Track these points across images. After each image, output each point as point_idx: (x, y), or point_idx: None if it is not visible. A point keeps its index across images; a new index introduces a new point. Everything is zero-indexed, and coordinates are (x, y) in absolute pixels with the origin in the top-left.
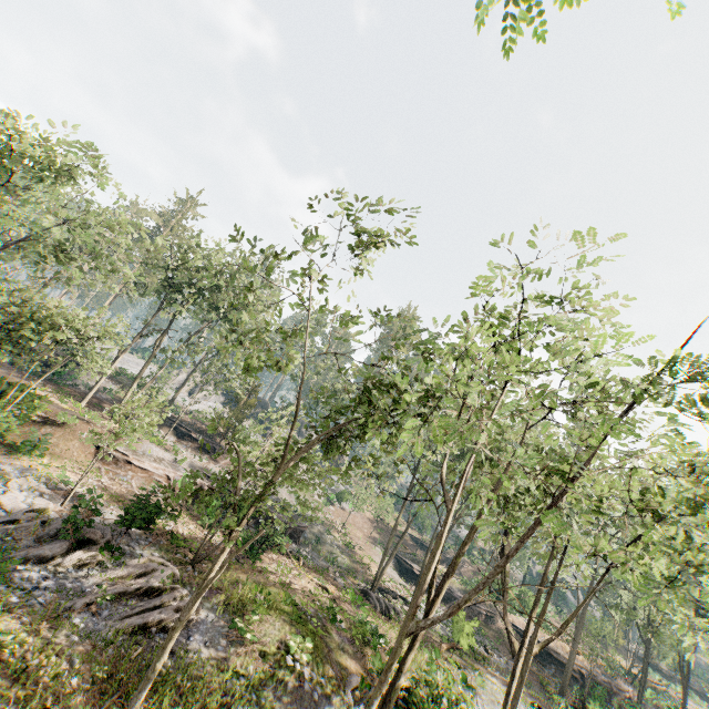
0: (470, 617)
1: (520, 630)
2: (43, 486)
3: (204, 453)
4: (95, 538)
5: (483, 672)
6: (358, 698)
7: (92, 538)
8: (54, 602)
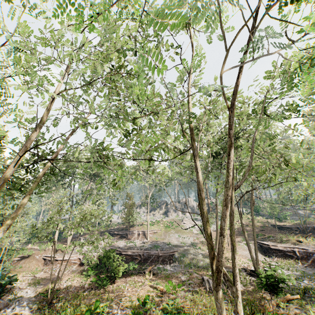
0: None
1: None
2: None
3: (123, 238)
4: None
5: None
6: None
7: None
8: None
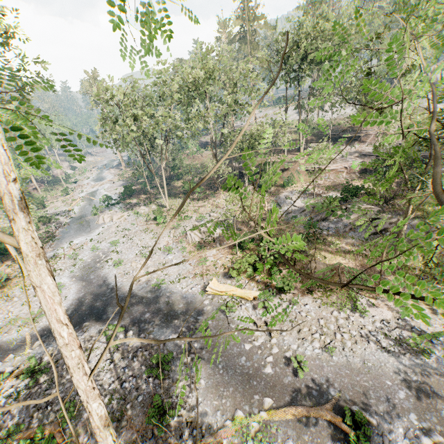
0: None
1: None
2: (302, 195)
3: (353, 142)
4: None
5: None
6: None
7: None
8: (338, 231)
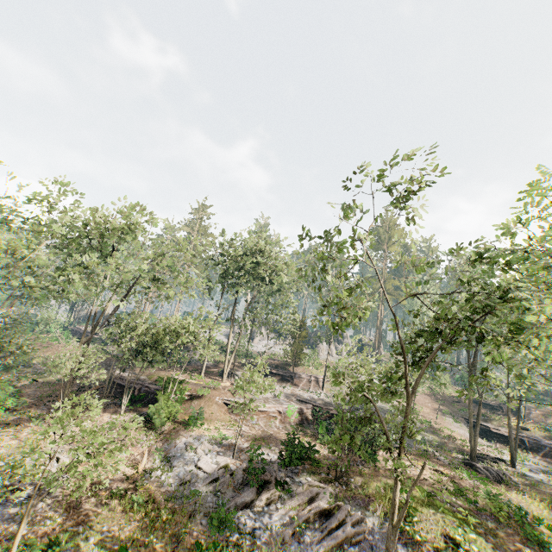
0: None
1: None
2: (215, 447)
3: (286, 382)
4: (268, 479)
5: None
6: None
7: (266, 479)
8: (271, 538)
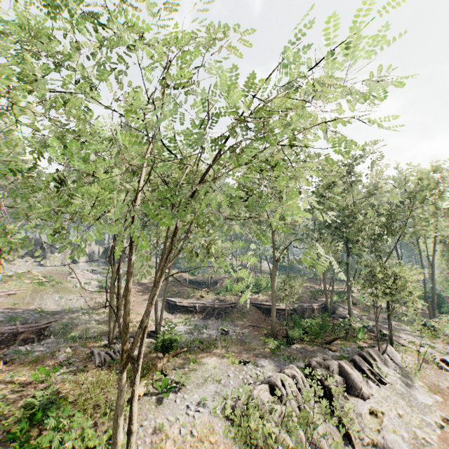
0: (220, 314)
1: (255, 304)
2: None
3: None
4: None
5: (199, 361)
6: None
7: None
8: None
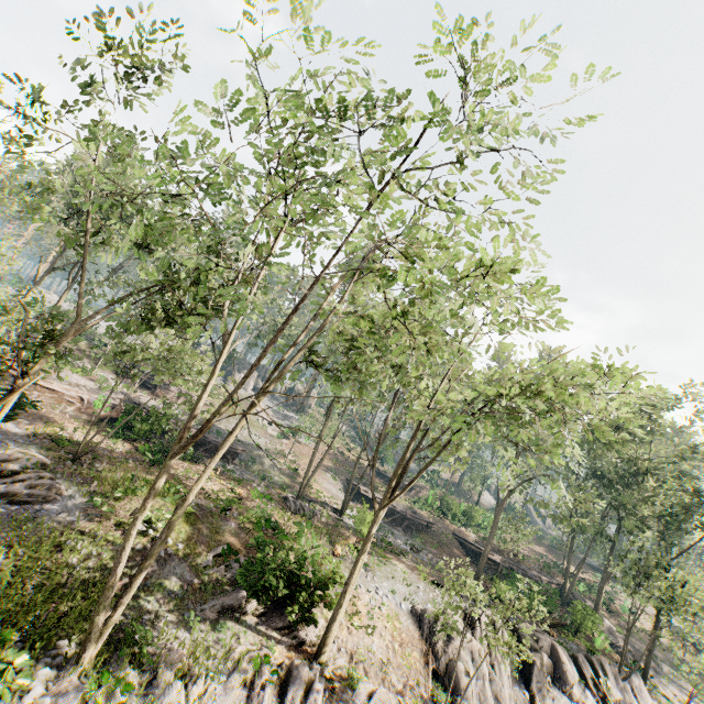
0: (410, 528)
1: (459, 538)
2: None
3: (145, 389)
4: None
5: (389, 559)
6: (222, 563)
7: None
8: None
